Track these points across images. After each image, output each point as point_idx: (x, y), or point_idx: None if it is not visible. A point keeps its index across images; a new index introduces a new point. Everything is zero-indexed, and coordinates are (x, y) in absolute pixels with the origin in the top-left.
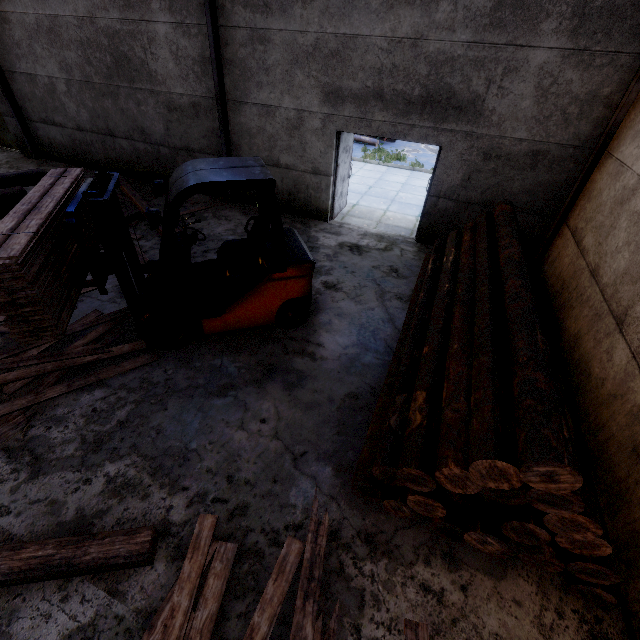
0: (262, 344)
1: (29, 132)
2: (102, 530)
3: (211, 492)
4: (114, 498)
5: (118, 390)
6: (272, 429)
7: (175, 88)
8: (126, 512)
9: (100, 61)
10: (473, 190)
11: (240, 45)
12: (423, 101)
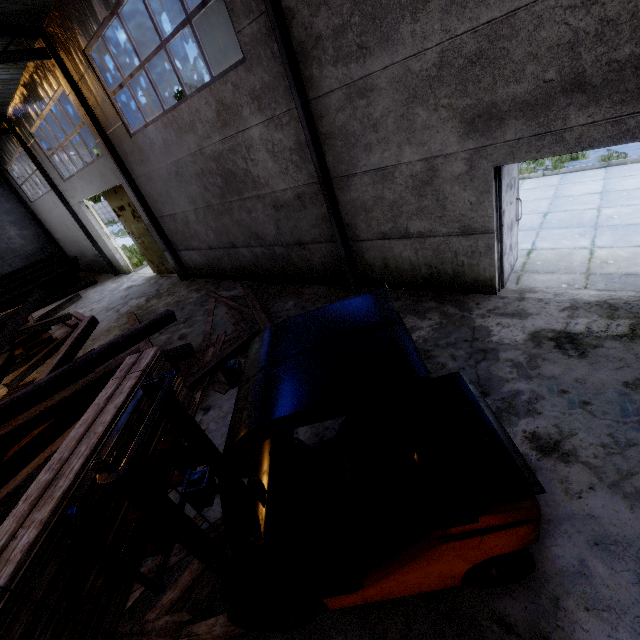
0: (442, 637)
1: (179, 260)
2: None
3: None
4: None
5: None
6: None
7: (278, 186)
8: None
9: (213, 185)
10: None
11: (336, 111)
12: None
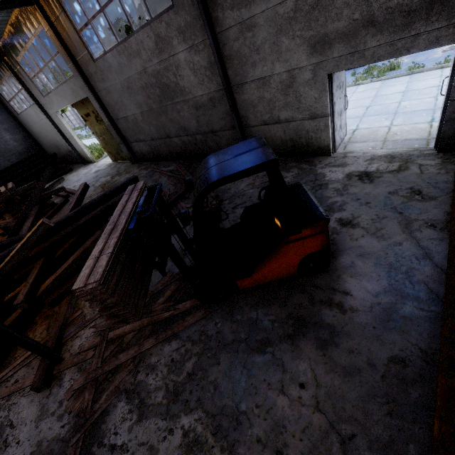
0: (289, 294)
1: (131, 149)
2: None
3: None
4: (188, 454)
5: (186, 342)
6: (312, 397)
7: (197, 93)
8: None
9: (154, 94)
10: None
11: (234, 40)
12: (428, 3)
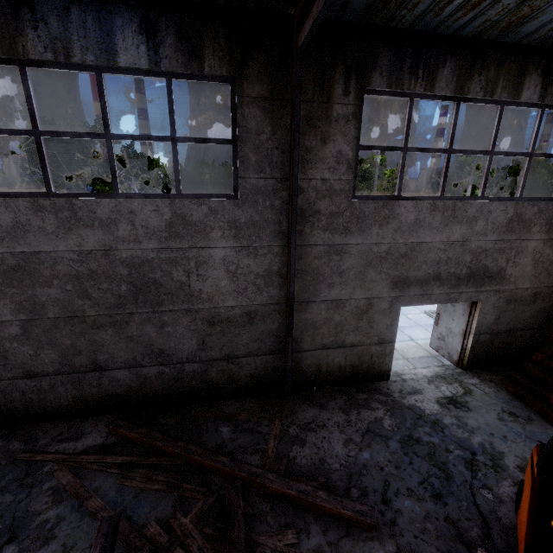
0: None
1: None
2: None
3: None
4: None
5: None
6: None
7: (224, 302)
8: None
9: (106, 291)
10: (501, 324)
11: (314, 257)
12: (468, 276)
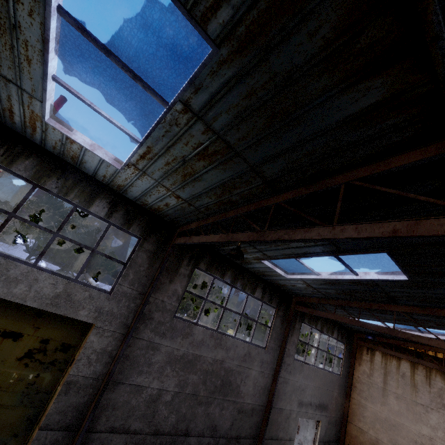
0: None
1: None
2: None
3: None
4: None
5: None
6: None
7: (247, 400)
8: None
9: (212, 382)
10: (326, 436)
11: (279, 383)
12: (318, 405)
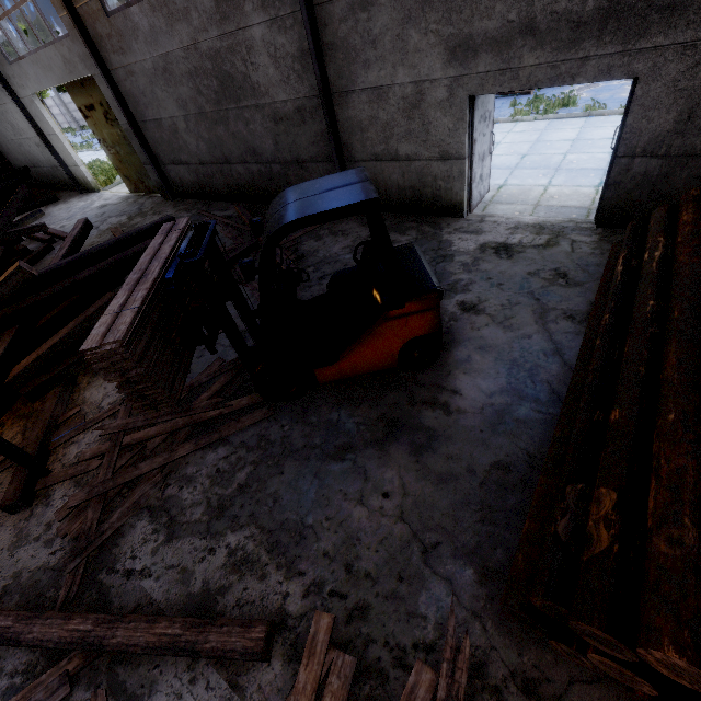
0: (384, 392)
1: (164, 176)
2: (224, 609)
3: (328, 582)
4: (234, 574)
5: (238, 448)
6: (396, 507)
7: (278, 96)
8: (245, 592)
9: (208, 88)
10: (698, 134)
11: (340, 21)
12: (602, 15)
